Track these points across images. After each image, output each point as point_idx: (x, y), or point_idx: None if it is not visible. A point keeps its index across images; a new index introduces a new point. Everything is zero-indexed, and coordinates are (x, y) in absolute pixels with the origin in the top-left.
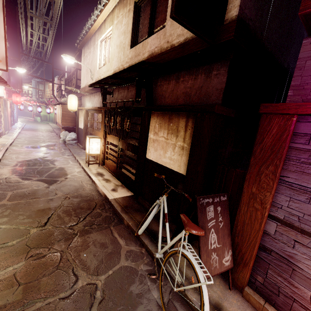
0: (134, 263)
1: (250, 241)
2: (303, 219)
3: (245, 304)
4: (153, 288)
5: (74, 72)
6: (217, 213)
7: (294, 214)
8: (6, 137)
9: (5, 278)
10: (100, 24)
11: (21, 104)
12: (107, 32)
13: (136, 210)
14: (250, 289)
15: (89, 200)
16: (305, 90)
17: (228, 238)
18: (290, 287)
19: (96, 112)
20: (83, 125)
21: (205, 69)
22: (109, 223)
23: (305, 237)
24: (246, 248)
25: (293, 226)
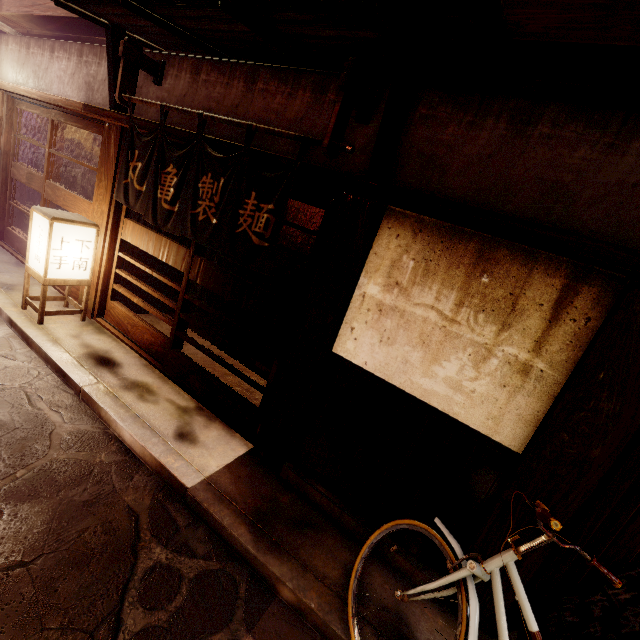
0: None
1: None
2: None
3: None
4: None
5: None
6: None
7: None
8: None
9: None
10: None
11: None
12: None
13: (297, 522)
14: None
15: (99, 500)
16: None
17: None
18: None
19: (67, 119)
20: None
21: None
22: (228, 614)
23: None
24: None
25: None
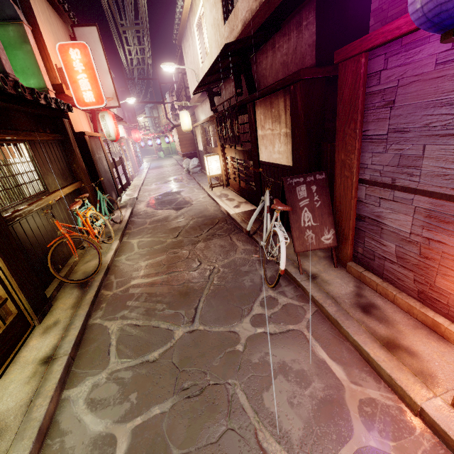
0: (247, 256)
1: (346, 213)
2: (383, 172)
3: (346, 276)
4: (260, 269)
5: (181, 80)
6: (312, 192)
7: (377, 169)
8: (137, 179)
9: (156, 262)
10: (190, 0)
11: (141, 141)
12: (199, 9)
13: (257, 220)
14: (353, 263)
15: (212, 218)
16: (383, 12)
17: (329, 217)
18: (381, 247)
19: (210, 124)
20: (202, 145)
21: (296, 22)
22: (229, 233)
23: (386, 190)
24: (344, 223)
25: (377, 183)
